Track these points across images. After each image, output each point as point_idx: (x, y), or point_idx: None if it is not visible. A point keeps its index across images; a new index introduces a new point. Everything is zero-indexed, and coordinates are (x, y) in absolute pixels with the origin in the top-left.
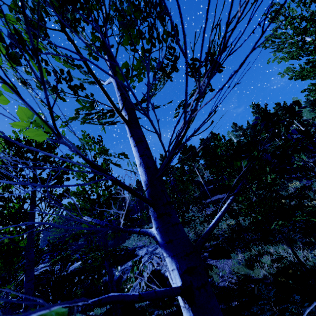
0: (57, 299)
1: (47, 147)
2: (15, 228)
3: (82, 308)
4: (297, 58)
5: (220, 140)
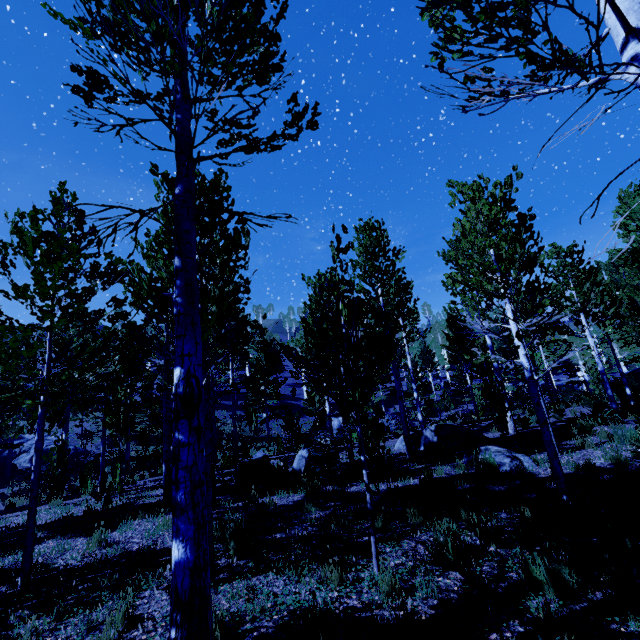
0: None
1: None
2: None
3: None
4: None
5: None
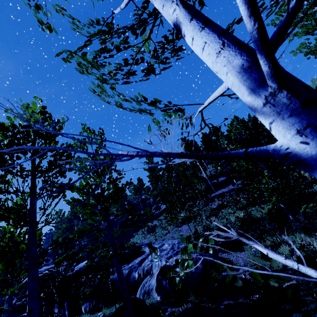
0: (63, 301)
1: (46, 134)
2: (15, 229)
3: (90, 309)
4: (313, 32)
5: (222, 134)
